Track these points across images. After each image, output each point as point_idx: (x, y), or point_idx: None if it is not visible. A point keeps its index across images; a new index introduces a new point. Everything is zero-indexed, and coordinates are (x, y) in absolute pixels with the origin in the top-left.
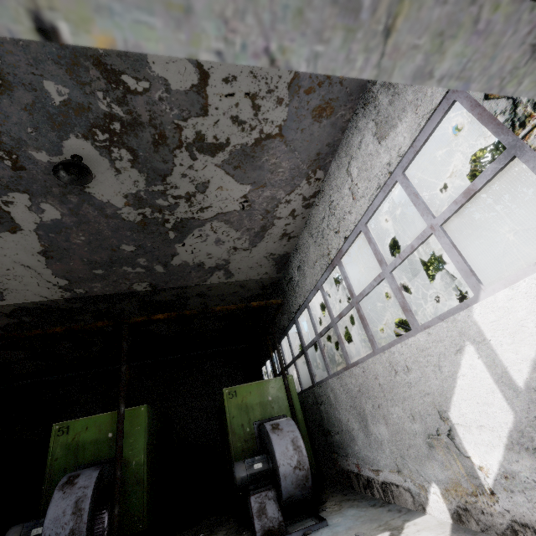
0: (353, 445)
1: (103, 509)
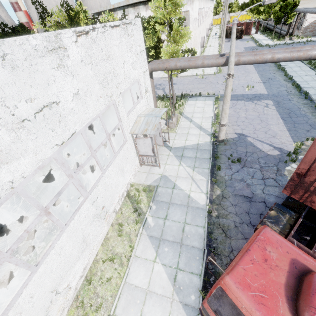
0: None
1: None
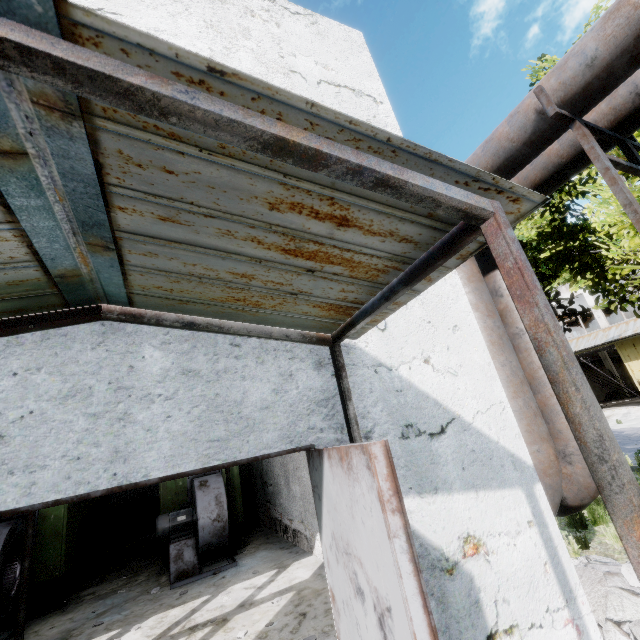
0: (280, 497)
1: (15, 561)
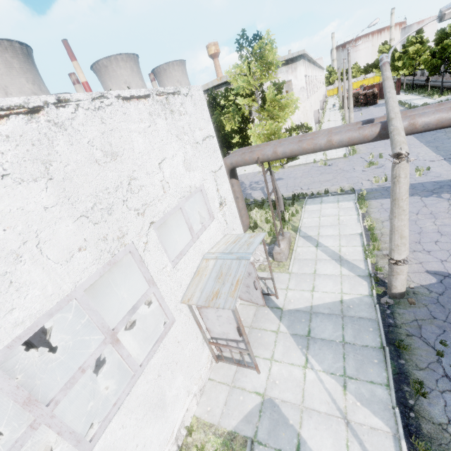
0: None
1: None
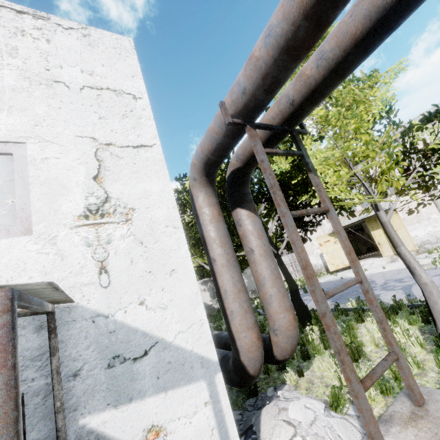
0: None
1: None
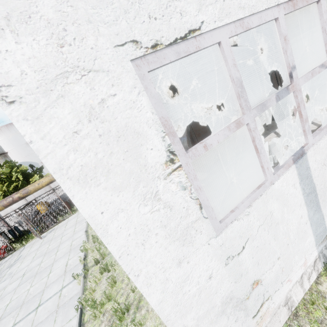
0: None
1: None
